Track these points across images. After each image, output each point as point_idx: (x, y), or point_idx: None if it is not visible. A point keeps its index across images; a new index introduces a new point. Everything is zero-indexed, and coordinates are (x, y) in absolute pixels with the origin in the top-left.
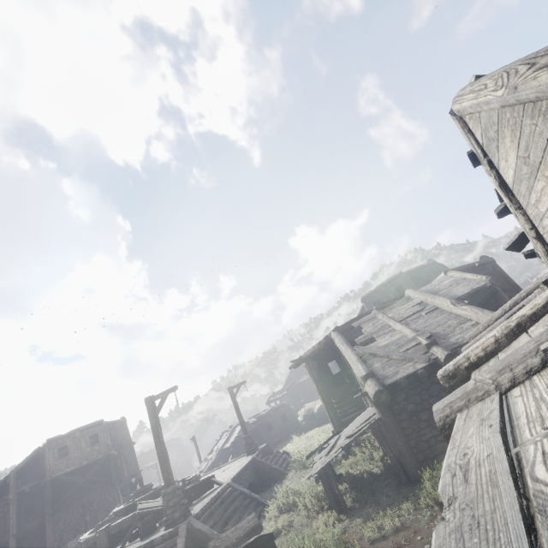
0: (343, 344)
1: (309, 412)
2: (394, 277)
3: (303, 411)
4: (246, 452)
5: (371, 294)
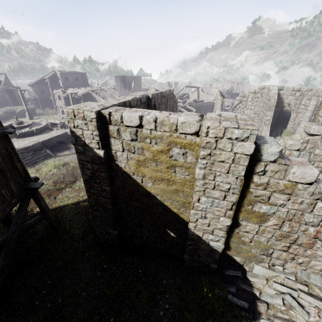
0: (99, 96)
1: (11, 111)
2: (77, 73)
3: (5, 110)
4: (29, 119)
5: (65, 73)
